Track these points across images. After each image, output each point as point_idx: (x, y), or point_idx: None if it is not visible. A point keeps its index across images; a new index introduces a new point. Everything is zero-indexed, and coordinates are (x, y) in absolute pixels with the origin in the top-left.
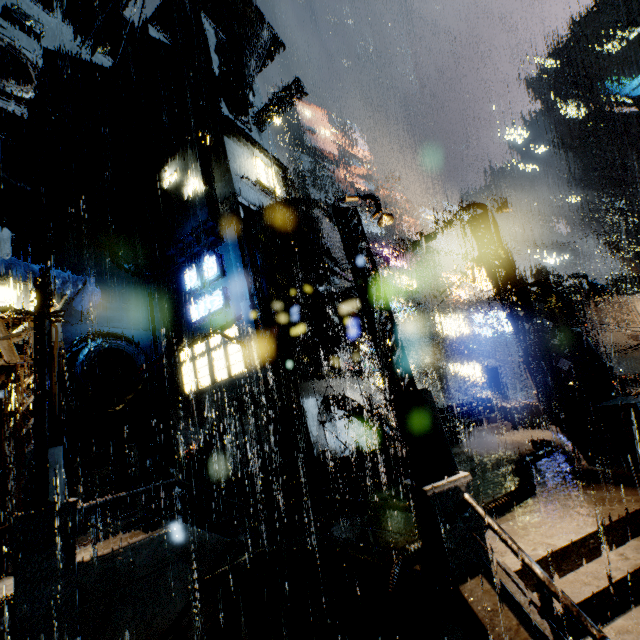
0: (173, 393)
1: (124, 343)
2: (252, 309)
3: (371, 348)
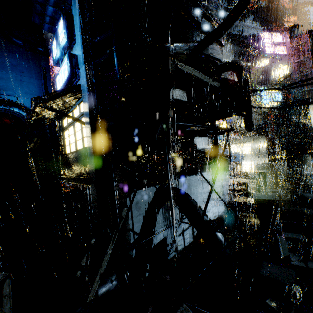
0: (60, 151)
1: (15, 109)
2: (87, 77)
3: (225, 146)
